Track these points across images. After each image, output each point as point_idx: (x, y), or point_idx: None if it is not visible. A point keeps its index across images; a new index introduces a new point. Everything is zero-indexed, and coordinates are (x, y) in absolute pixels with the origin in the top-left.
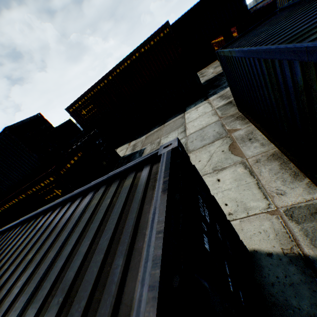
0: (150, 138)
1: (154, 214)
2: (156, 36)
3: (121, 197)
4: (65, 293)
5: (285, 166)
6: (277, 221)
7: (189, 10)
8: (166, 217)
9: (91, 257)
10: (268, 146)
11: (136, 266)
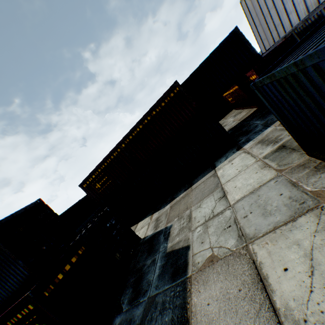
0: (176, 209)
1: None
2: (166, 96)
3: None
4: None
5: None
6: None
7: (196, 69)
8: None
9: None
10: None
11: None
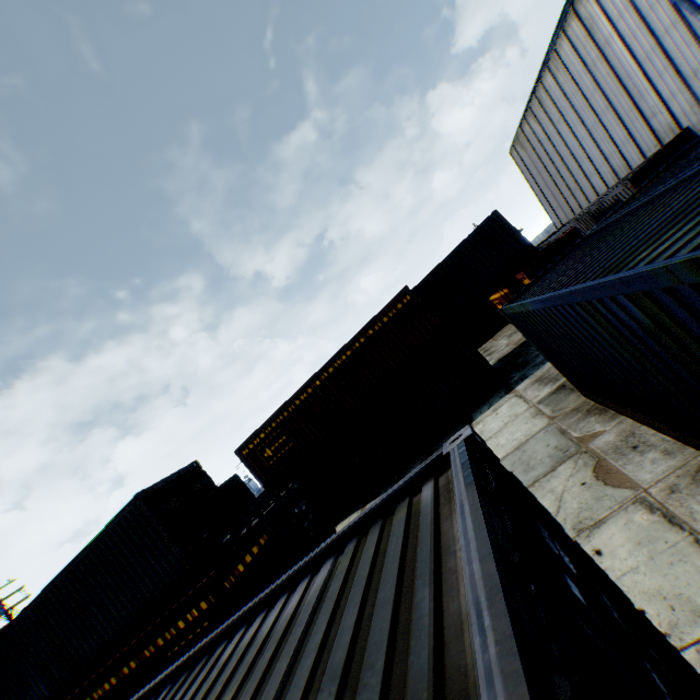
0: None
1: (462, 506)
2: (391, 308)
3: (394, 535)
4: (338, 677)
5: None
6: None
7: (437, 266)
8: (480, 501)
9: (370, 622)
10: (682, 454)
11: (454, 585)
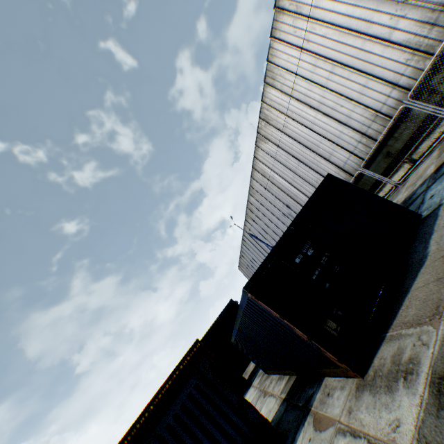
0: None
1: None
2: (191, 351)
3: None
4: None
5: (281, 378)
6: (278, 399)
7: (211, 326)
8: None
9: None
10: (277, 377)
11: None
